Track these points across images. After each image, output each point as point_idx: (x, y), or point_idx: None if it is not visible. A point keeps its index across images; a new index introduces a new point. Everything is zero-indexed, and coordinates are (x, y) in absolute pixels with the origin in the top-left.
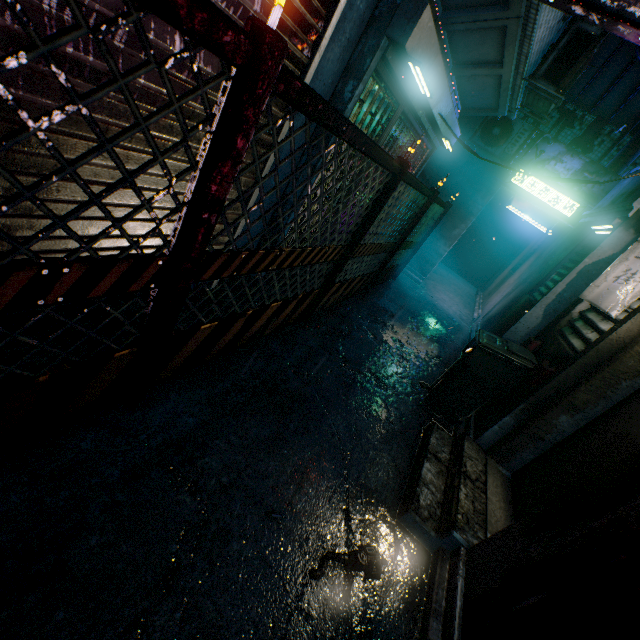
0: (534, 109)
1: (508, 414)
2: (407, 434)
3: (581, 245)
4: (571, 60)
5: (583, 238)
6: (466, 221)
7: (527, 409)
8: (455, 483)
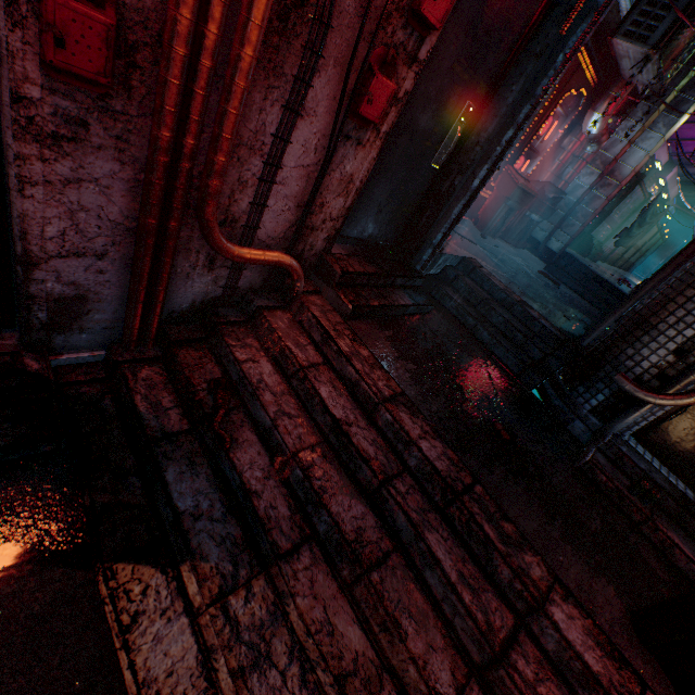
0: None
1: None
2: None
3: None
4: None
5: None
6: (672, 249)
7: None
8: None
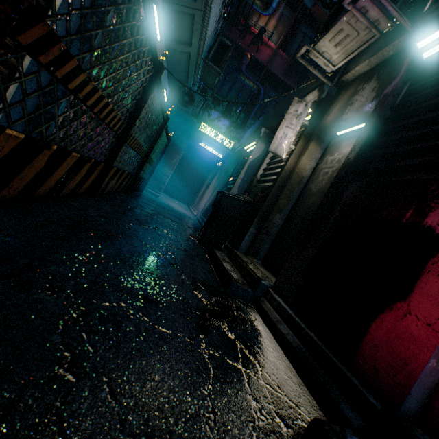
0: (207, 82)
1: (251, 226)
2: (201, 257)
3: (242, 158)
4: (222, 55)
5: (242, 154)
6: (179, 153)
7: (259, 220)
8: (244, 265)
